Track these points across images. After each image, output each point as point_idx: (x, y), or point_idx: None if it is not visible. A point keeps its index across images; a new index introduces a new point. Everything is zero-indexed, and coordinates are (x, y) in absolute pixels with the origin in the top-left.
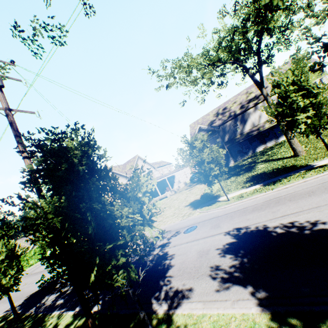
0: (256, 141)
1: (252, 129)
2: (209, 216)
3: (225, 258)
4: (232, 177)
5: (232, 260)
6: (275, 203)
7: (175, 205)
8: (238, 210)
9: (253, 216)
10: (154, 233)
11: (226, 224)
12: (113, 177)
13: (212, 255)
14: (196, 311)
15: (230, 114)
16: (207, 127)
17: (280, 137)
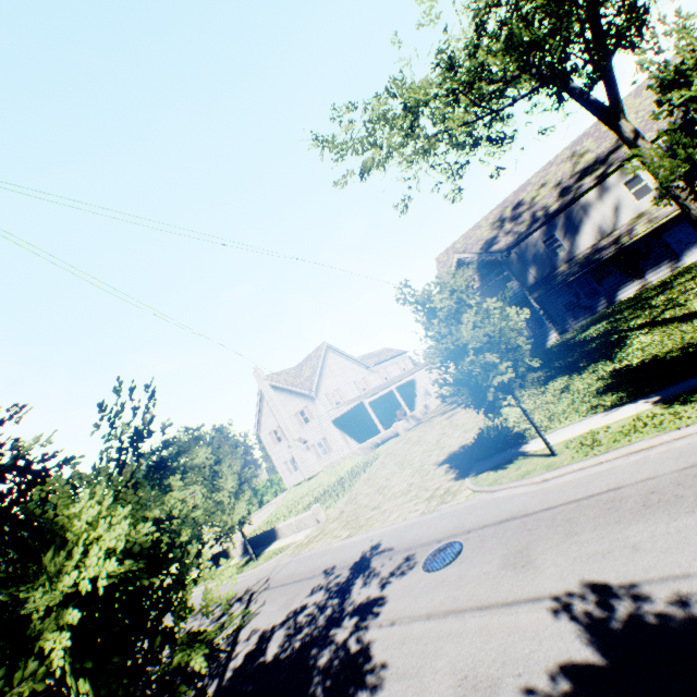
0: (614, 273)
1: (599, 244)
2: (497, 508)
3: None
4: (558, 378)
5: None
6: None
7: (413, 461)
8: (590, 499)
9: (653, 535)
10: (354, 552)
11: (553, 557)
12: None
13: None
14: None
15: (534, 214)
16: (477, 256)
17: (683, 253)
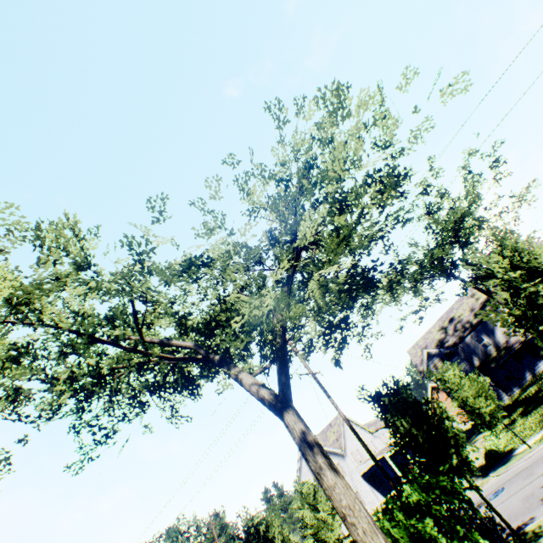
0: (526, 356)
1: (509, 340)
2: (512, 471)
3: None
4: (518, 419)
5: None
6: None
7: None
8: None
9: None
10: None
11: (539, 468)
12: (431, 402)
13: (538, 492)
14: (542, 516)
15: (464, 325)
16: (438, 350)
17: None
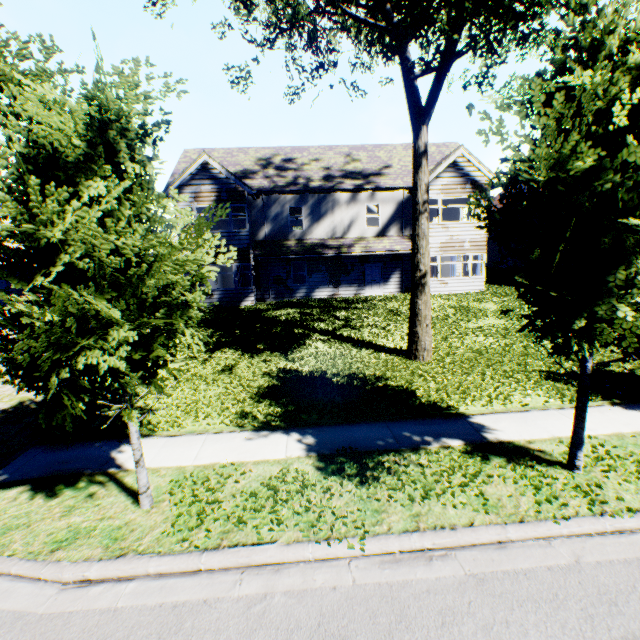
0: (323, 272)
1: (327, 241)
2: None
3: None
4: (230, 350)
5: None
6: None
7: None
8: None
9: None
10: None
11: None
12: None
13: None
14: None
15: (298, 178)
16: (227, 174)
17: (368, 285)
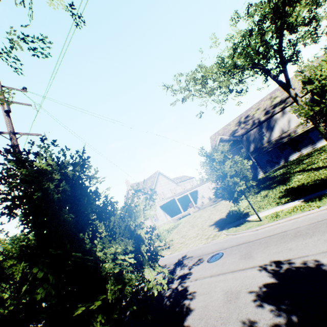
0: (288, 148)
1: (281, 135)
2: (237, 240)
3: (263, 310)
4: (262, 191)
5: (274, 315)
6: (326, 227)
7: (198, 224)
8: (275, 235)
9: (297, 245)
10: (174, 259)
11: (260, 254)
12: (94, 206)
13: (244, 302)
14: None
15: (254, 121)
16: (228, 137)
17: (317, 142)
